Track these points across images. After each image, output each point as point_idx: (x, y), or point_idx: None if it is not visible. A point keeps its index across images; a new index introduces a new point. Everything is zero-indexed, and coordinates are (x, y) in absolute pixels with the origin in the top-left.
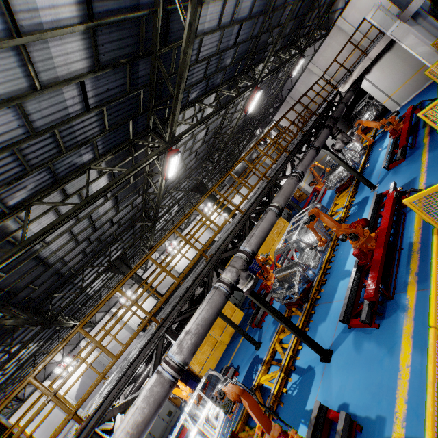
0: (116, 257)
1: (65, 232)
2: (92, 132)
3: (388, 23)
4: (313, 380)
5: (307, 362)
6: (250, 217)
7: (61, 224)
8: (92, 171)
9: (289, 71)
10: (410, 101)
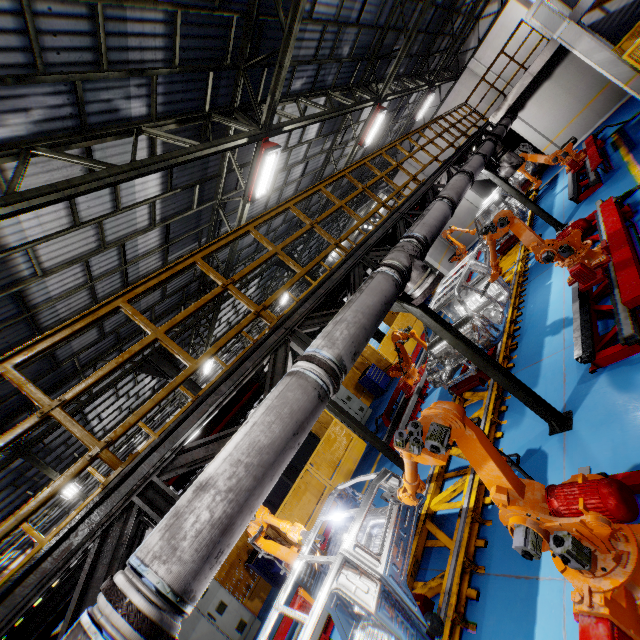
0: (153, 349)
1: (78, 260)
2: (153, 57)
3: (555, 23)
4: (547, 464)
5: (522, 447)
6: (405, 216)
7: (85, 188)
8: (140, 145)
9: (413, 112)
10: (581, 144)
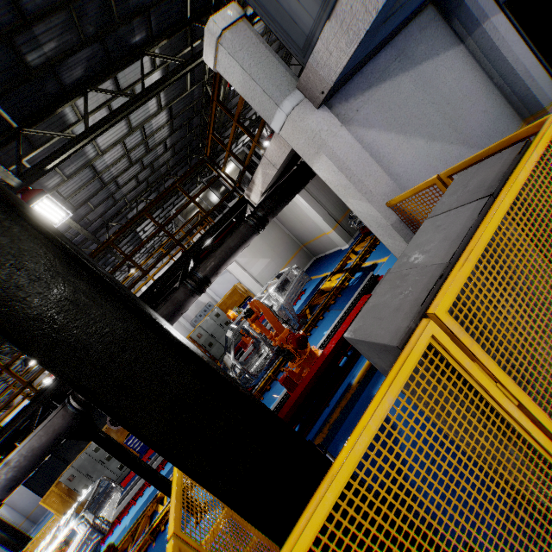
0: None
1: None
2: None
3: (262, 99)
4: None
5: None
6: None
7: None
8: None
9: None
10: None
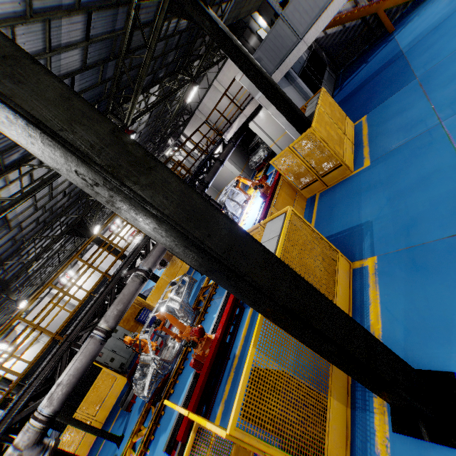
0: None
1: None
2: None
3: (254, 89)
4: None
5: None
6: (72, 345)
7: None
8: None
9: (184, 96)
10: None
